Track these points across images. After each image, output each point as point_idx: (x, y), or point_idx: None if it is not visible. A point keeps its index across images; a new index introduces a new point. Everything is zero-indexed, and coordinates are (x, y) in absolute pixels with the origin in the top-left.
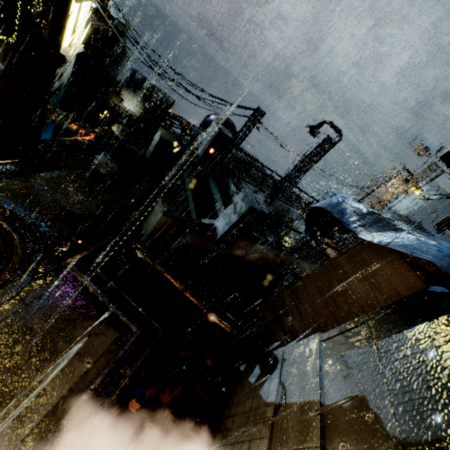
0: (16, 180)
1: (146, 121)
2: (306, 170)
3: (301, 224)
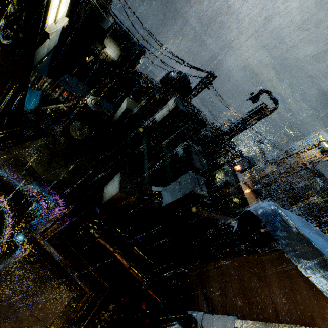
0: (0, 153)
1: (119, 76)
2: (242, 129)
3: (232, 179)
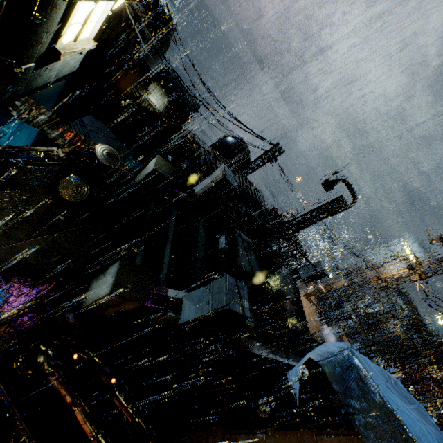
0: None
1: (158, 129)
2: (309, 223)
3: (290, 290)
